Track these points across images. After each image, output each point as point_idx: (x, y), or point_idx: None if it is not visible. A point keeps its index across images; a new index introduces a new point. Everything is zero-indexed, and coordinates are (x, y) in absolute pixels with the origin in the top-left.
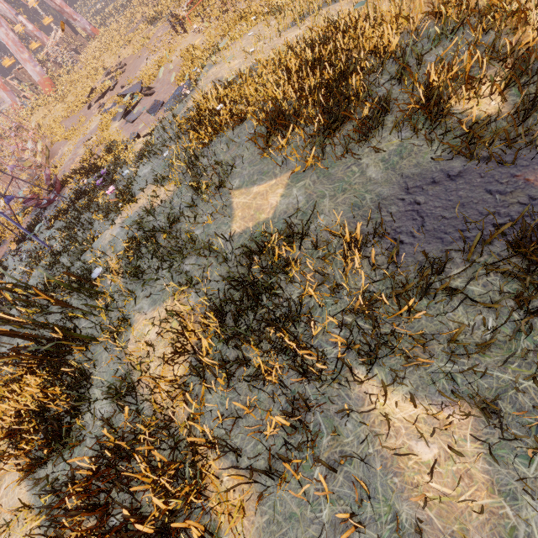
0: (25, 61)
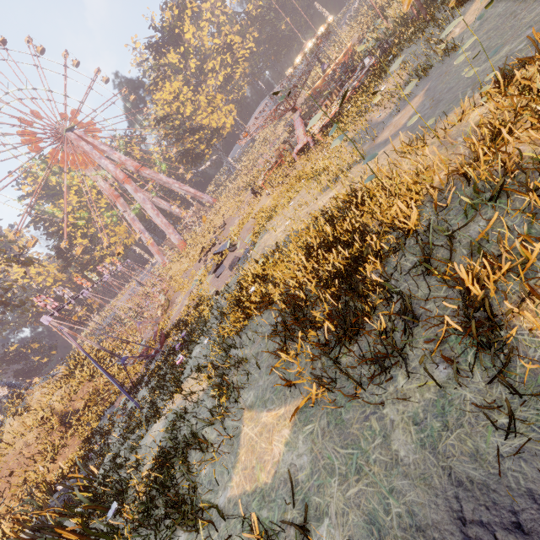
0: (170, 234)
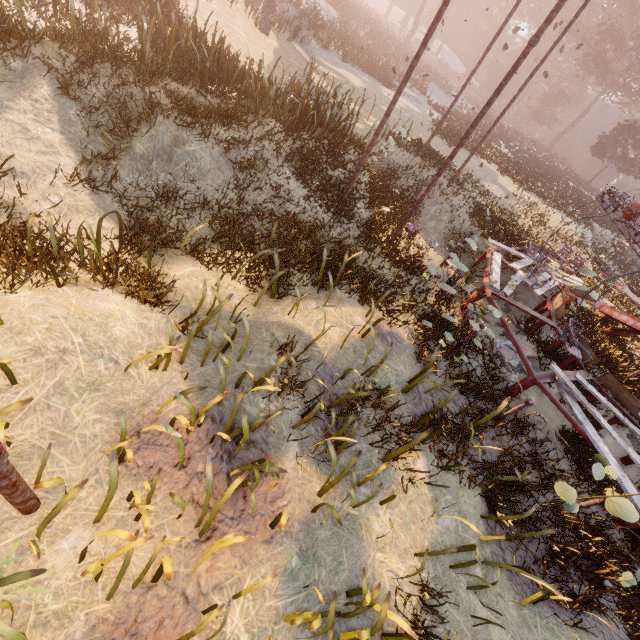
0: None
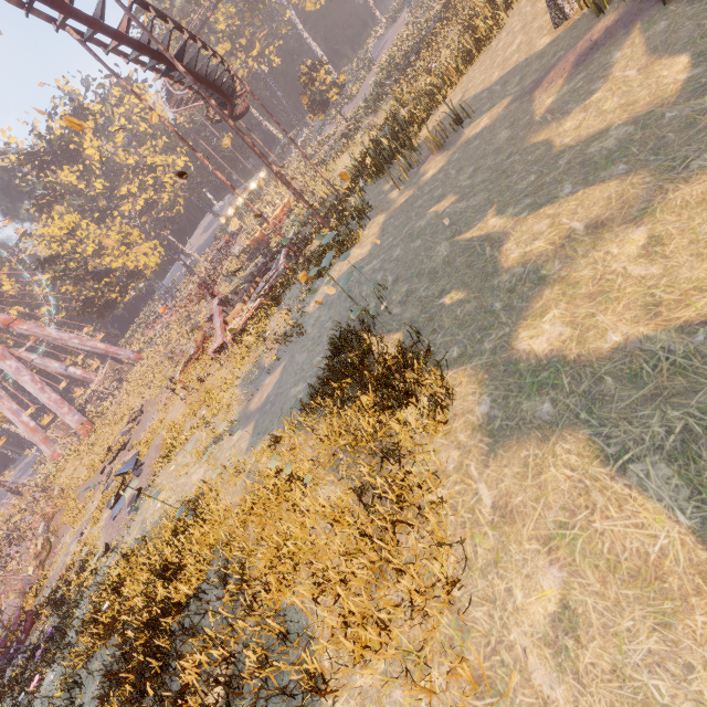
0: (65, 415)
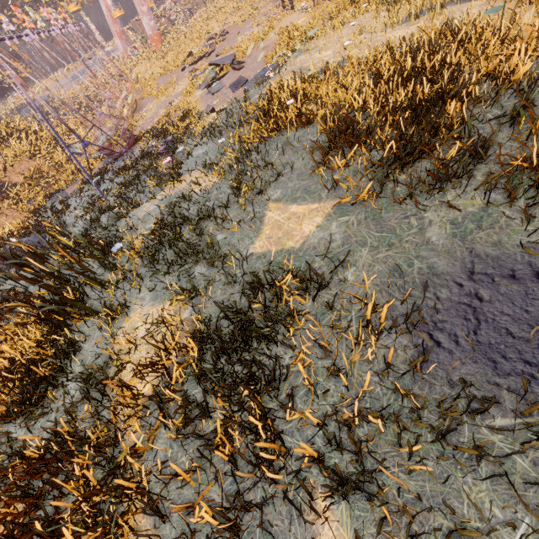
0: (143, 14)
